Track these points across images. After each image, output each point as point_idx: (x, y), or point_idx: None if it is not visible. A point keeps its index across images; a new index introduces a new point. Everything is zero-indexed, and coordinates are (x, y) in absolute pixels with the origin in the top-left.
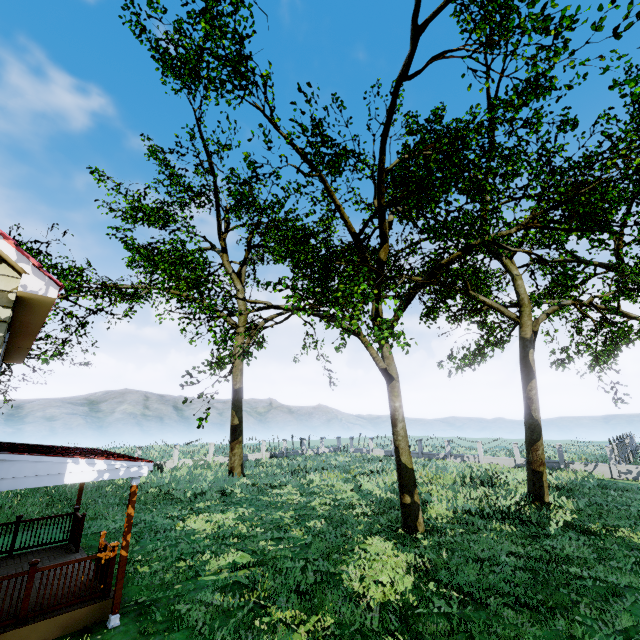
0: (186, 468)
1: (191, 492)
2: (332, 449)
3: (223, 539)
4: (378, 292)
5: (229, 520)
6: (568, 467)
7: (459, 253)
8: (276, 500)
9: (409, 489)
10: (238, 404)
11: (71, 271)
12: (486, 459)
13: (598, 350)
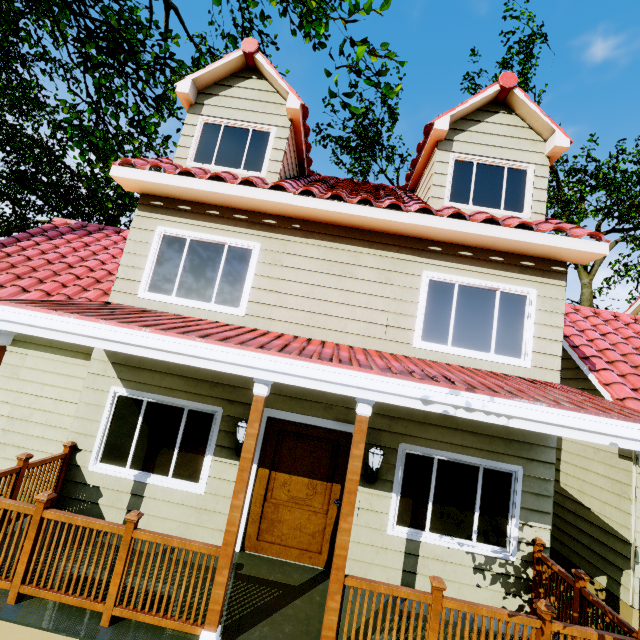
0: None
1: None
2: None
3: None
4: None
5: None
6: None
7: None
8: None
9: None
10: None
11: None
12: None
13: None
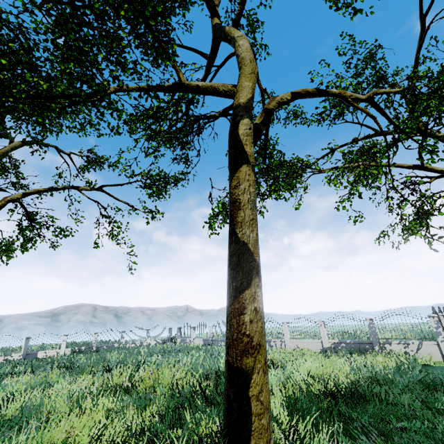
0: None
1: None
2: (160, 341)
3: None
4: None
5: None
6: (384, 349)
7: None
8: None
9: None
10: None
11: None
12: (292, 343)
13: (410, 220)
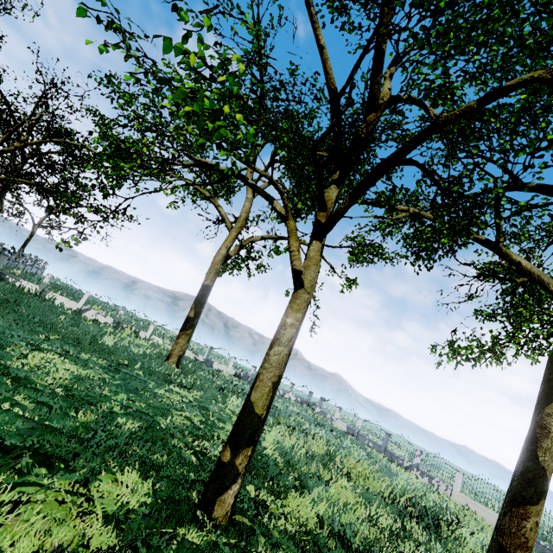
0: (152, 343)
1: (103, 347)
2: (299, 400)
3: (4, 374)
4: (339, 177)
5: (68, 373)
6: None
7: (472, 103)
8: (156, 391)
9: (237, 442)
10: (200, 299)
11: (118, 138)
12: (462, 498)
13: None
